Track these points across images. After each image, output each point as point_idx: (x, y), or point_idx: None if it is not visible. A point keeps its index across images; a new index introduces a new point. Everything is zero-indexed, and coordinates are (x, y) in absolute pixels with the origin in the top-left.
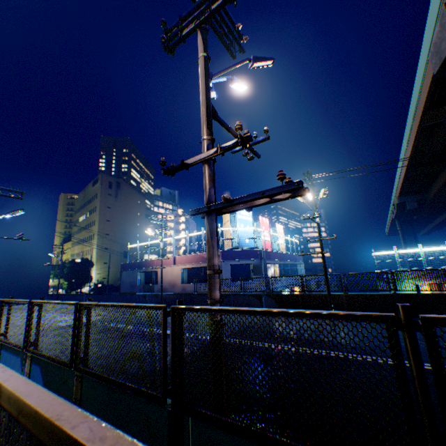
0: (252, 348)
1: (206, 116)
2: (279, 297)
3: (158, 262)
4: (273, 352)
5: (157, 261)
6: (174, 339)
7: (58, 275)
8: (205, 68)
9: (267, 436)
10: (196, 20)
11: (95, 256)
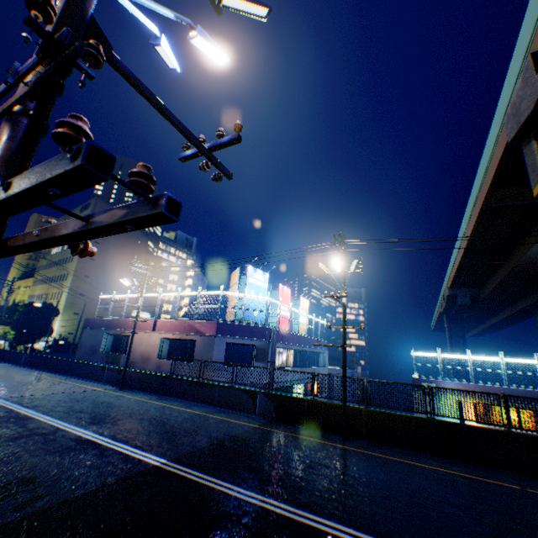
0: (199, 494)
1: (55, 26)
2: (279, 398)
3: (134, 324)
4: (228, 509)
5: (133, 322)
6: None
7: (4, 320)
8: None
9: None
10: None
11: (64, 302)
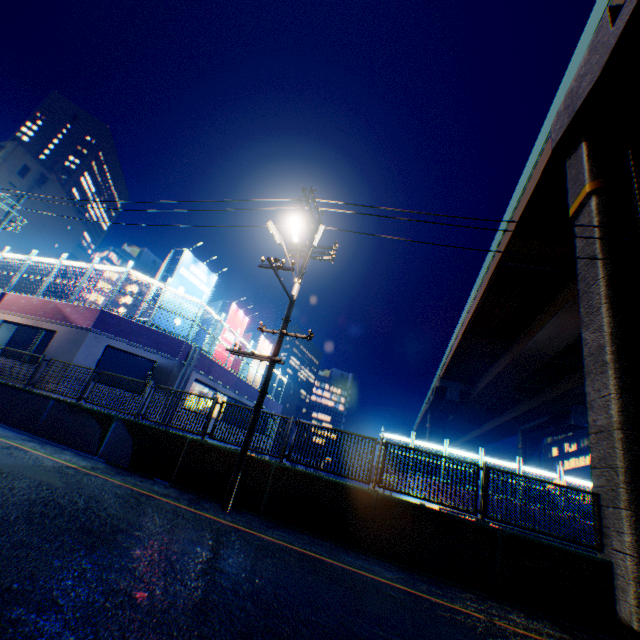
0: None
1: None
2: (146, 433)
3: None
4: None
5: None
6: None
7: None
8: None
9: None
10: None
11: None
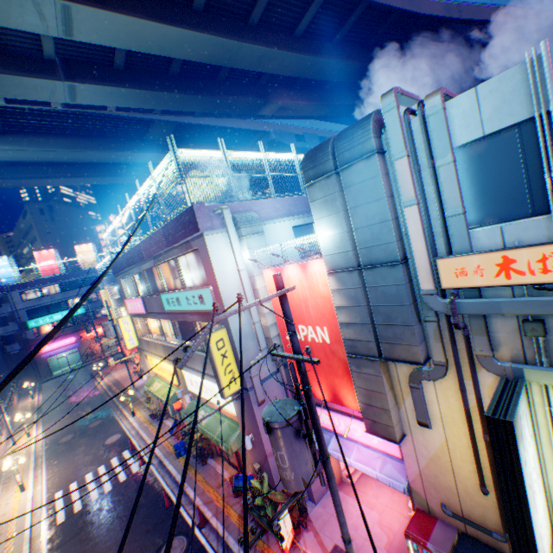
0: None
1: None
2: None
3: None
4: None
5: None
6: None
7: None
8: None
9: None
10: None
11: None
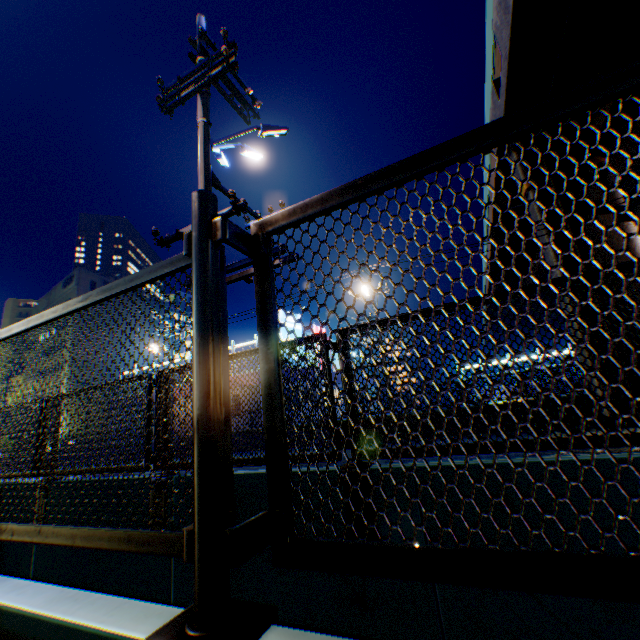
0: None
1: (205, 184)
2: None
3: None
4: None
5: None
6: (159, 404)
7: None
8: (205, 134)
9: (239, 460)
10: (196, 84)
11: None
